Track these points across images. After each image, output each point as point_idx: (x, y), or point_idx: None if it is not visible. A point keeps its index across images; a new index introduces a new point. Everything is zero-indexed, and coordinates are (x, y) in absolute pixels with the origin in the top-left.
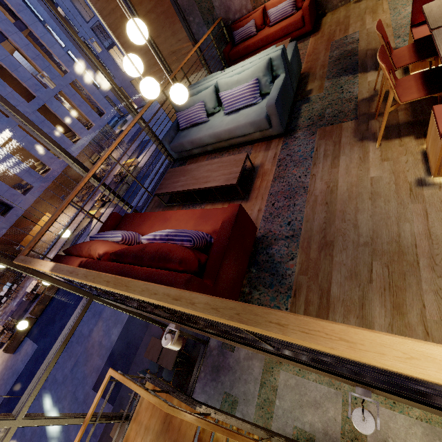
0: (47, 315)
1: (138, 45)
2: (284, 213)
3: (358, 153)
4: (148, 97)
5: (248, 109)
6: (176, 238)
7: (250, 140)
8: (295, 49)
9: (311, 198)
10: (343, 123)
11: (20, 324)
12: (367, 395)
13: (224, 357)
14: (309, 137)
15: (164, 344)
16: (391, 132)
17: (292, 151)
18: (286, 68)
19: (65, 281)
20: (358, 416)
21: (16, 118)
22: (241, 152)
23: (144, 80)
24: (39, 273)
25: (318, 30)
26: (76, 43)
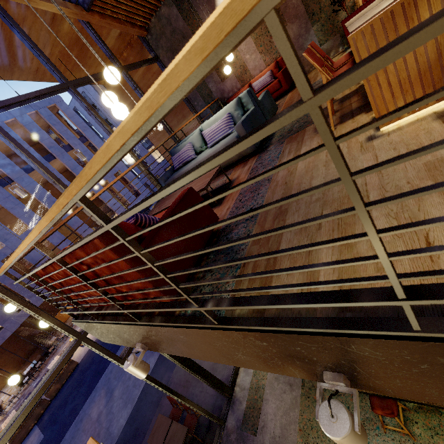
0: (62, 396)
1: (158, 129)
2: (248, 203)
3: (317, 140)
4: (117, 116)
5: (226, 138)
6: (126, 220)
7: (230, 163)
8: (267, 94)
9: (273, 184)
10: (307, 127)
11: (11, 378)
12: (337, 380)
13: (245, 443)
14: (278, 146)
15: (125, 366)
16: (346, 117)
17: (263, 160)
18: (254, 102)
19: (85, 355)
20: (326, 412)
21: (40, 170)
22: (224, 176)
23: (114, 104)
24: (29, 305)
25: (295, 87)
26: (98, 121)
